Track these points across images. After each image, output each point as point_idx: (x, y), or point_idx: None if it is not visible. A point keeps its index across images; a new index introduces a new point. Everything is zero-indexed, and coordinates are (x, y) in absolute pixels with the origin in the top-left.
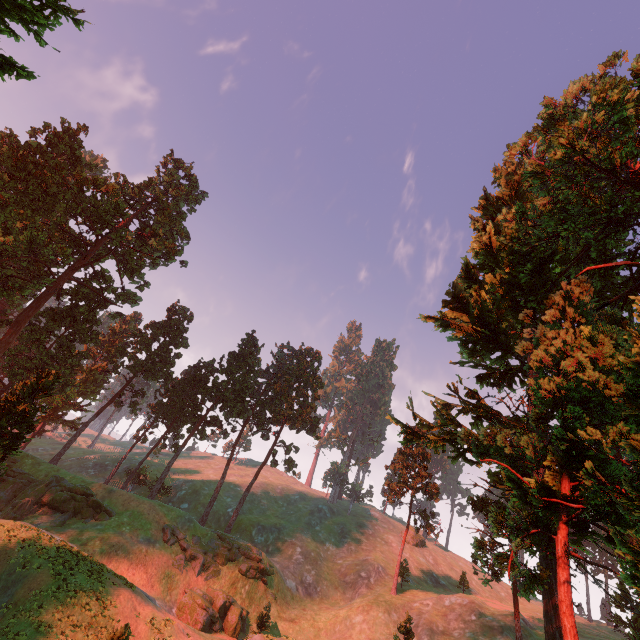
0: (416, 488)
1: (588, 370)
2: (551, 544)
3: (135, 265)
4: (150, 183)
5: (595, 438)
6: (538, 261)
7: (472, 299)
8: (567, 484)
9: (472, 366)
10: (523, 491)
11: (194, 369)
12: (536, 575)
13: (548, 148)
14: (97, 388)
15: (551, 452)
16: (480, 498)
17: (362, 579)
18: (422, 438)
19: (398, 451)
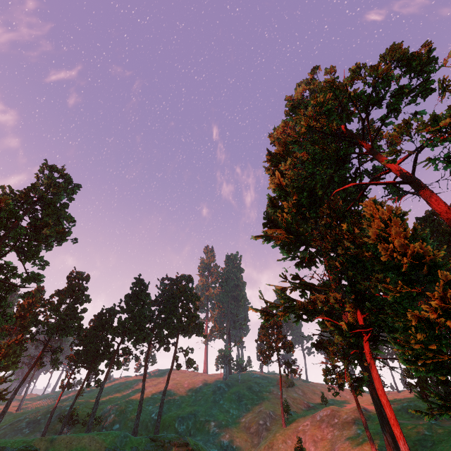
0: (279, 348)
1: (352, 249)
2: (363, 356)
3: (33, 252)
4: (33, 187)
5: (366, 287)
6: (309, 190)
7: (279, 219)
8: (361, 317)
9: (290, 259)
10: (340, 329)
11: (99, 316)
12: (361, 378)
13: (296, 123)
14: (17, 358)
15: (347, 302)
16: (318, 341)
17: (261, 426)
18: (275, 315)
19: (261, 327)
